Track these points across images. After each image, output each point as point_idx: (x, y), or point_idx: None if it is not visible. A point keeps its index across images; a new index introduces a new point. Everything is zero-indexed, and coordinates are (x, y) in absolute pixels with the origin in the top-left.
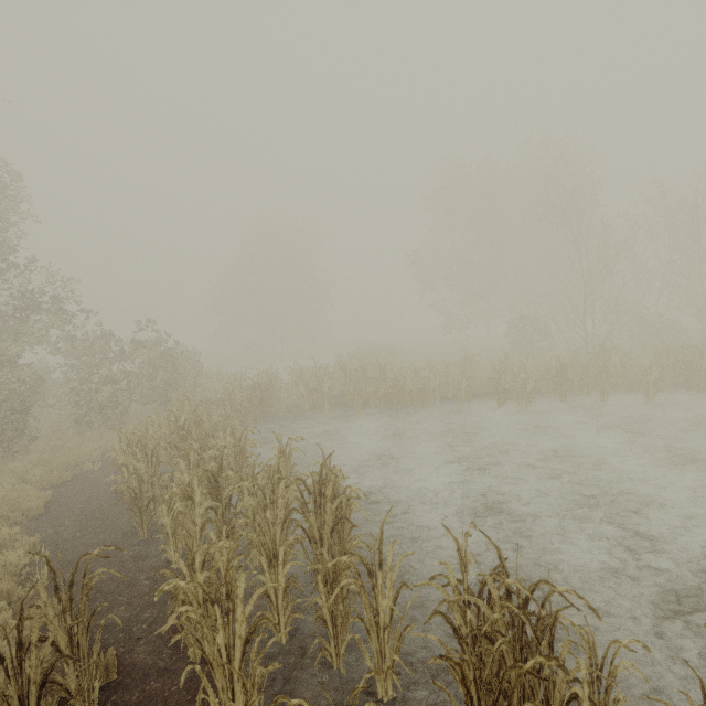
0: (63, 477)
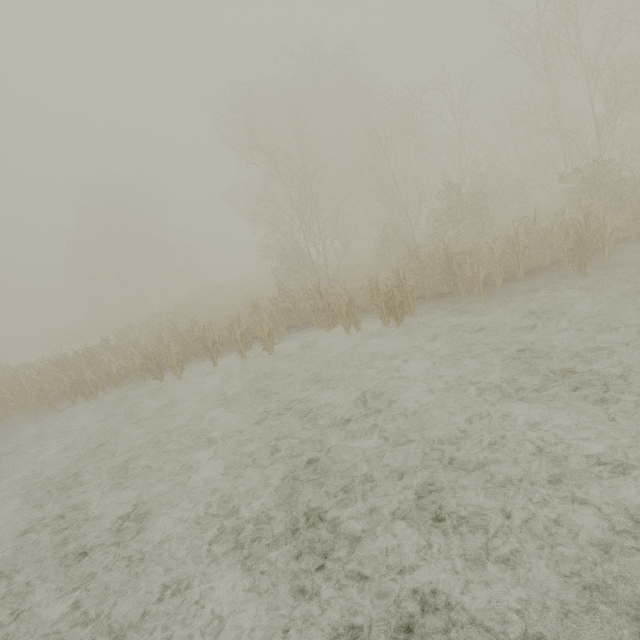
0: None
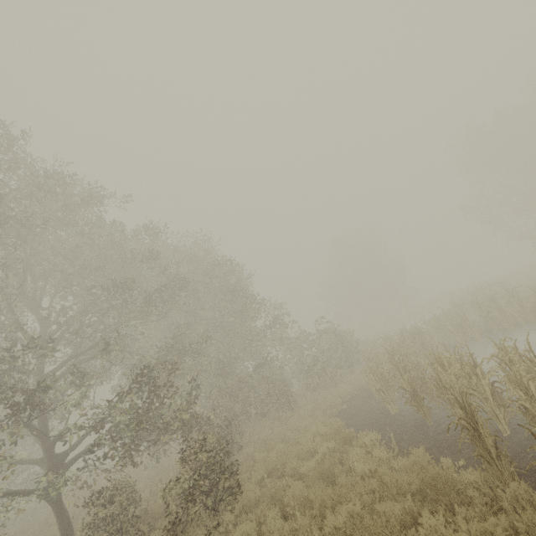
0: (333, 413)
